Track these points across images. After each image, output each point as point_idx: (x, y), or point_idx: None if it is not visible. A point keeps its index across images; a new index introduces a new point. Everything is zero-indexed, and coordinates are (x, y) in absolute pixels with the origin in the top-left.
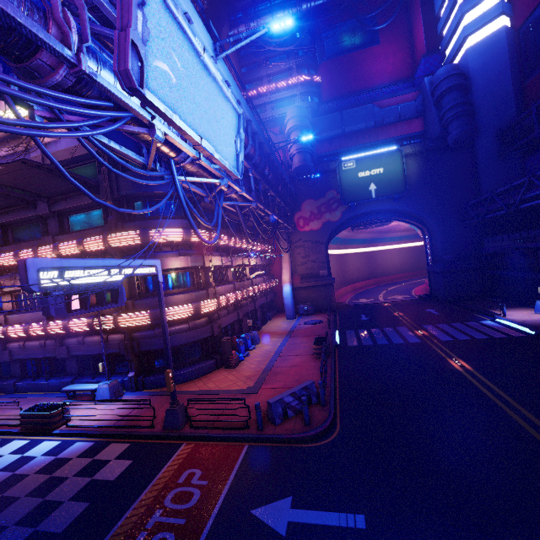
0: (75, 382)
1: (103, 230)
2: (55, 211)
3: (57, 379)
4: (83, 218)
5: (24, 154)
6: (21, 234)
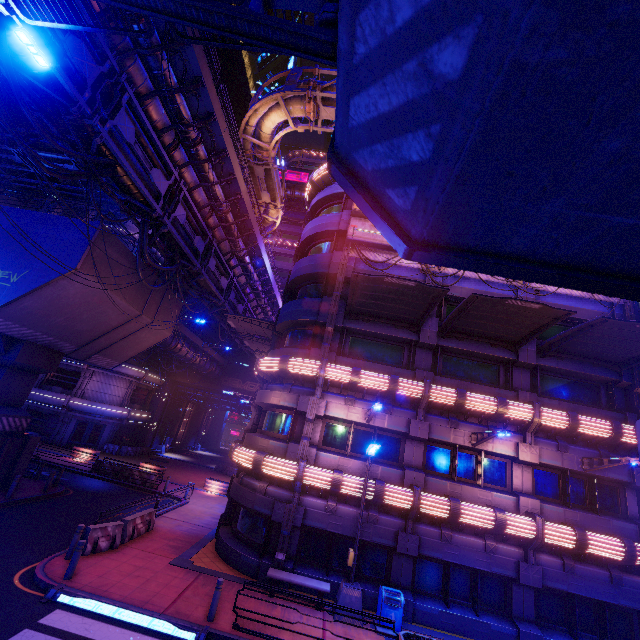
0: (547, 639)
1: (619, 417)
2: (537, 364)
3: (496, 618)
4: (560, 384)
5: (503, 288)
6: (454, 367)
